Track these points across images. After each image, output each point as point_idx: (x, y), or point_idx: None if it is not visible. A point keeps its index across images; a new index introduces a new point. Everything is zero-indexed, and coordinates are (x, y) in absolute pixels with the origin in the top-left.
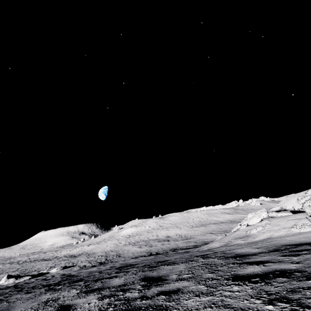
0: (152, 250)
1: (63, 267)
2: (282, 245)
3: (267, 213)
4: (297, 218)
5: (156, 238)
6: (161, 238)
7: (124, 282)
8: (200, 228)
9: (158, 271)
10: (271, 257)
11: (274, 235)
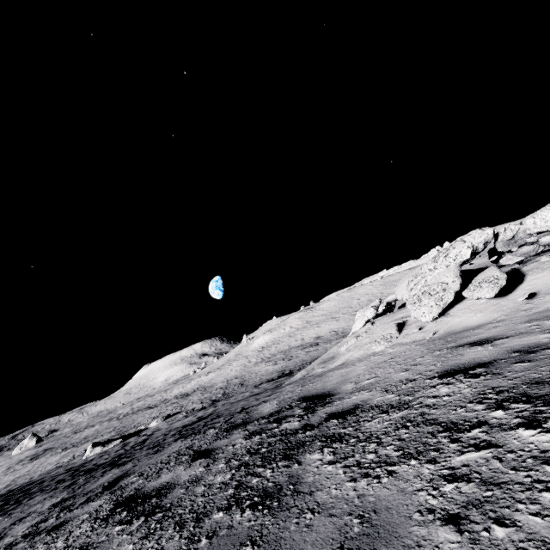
0: (288, 367)
1: (165, 417)
2: (301, 396)
3: (373, 309)
4: (403, 316)
5: (301, 343)
6: (308, 342)
7: (100, 484)
8: None
9: (151, 458)
10: (236, 438)
11: (350, 358)
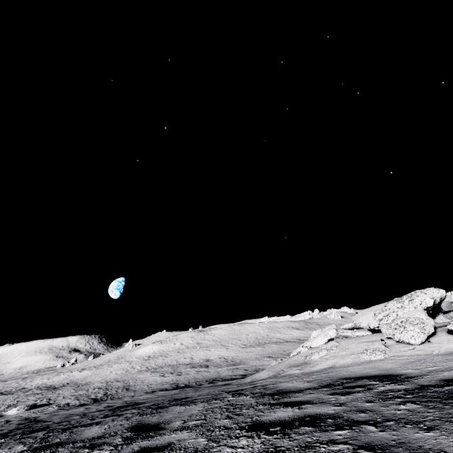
0: (180, 381)
1: (30, 406)
2: (340, 378)
3: (336, 330)
4: (371, 340)
5: (190, 362)
6: (197, 362)
7: (102, 433)
8: (256, 349)
9: (161, 415)
10: (317, 396)
11: (338, 364)
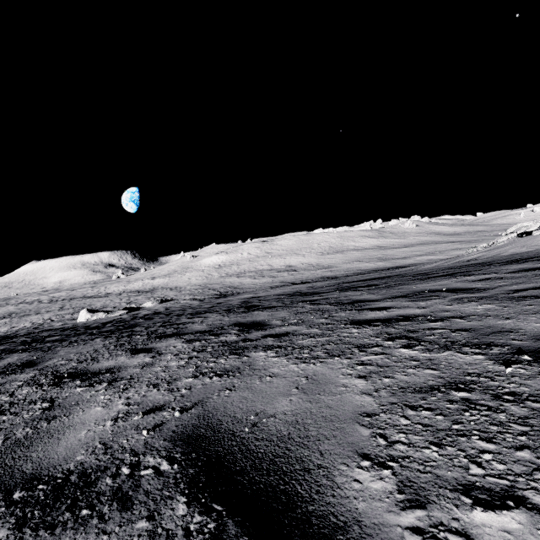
0: (287, 281)
1: (160, 301)
2: None
3: None
4: None
5: (271, 268)
6: (279, 268)
7: None
8: (337, 256)
9: None
10: None
11: None
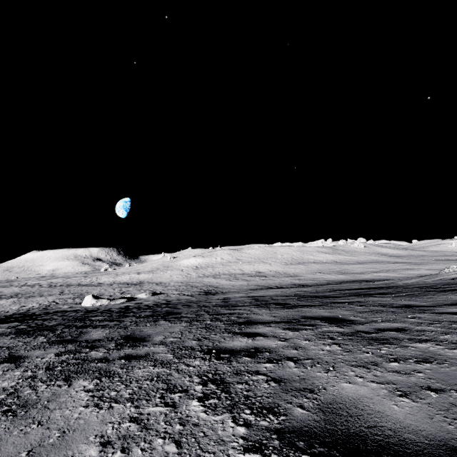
0: (261, 285)
1: (152, 293)
2: None
3: None
4: None
5: (242, 272)
6: (250, 273)
7: None
8: (300, 266)
9: None
10: None
11: None
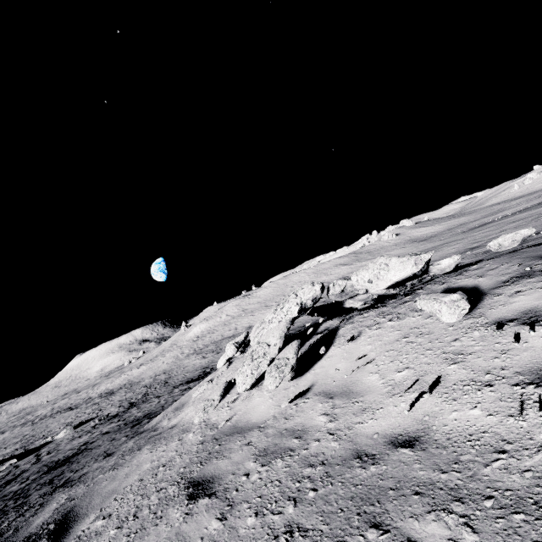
0: (213, 363)
1: (76, 426)
2: (73, 507)
3: (234, 347)
4: None
5: (233, 333)
6: (240, 332)
7: None
8: None
9: None
10: None
11: (183, 420)
